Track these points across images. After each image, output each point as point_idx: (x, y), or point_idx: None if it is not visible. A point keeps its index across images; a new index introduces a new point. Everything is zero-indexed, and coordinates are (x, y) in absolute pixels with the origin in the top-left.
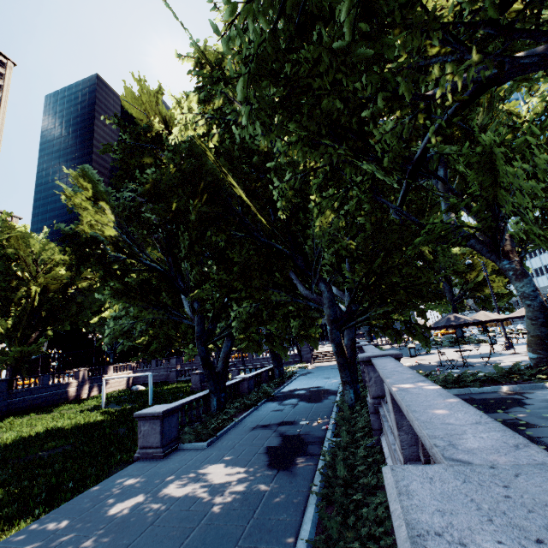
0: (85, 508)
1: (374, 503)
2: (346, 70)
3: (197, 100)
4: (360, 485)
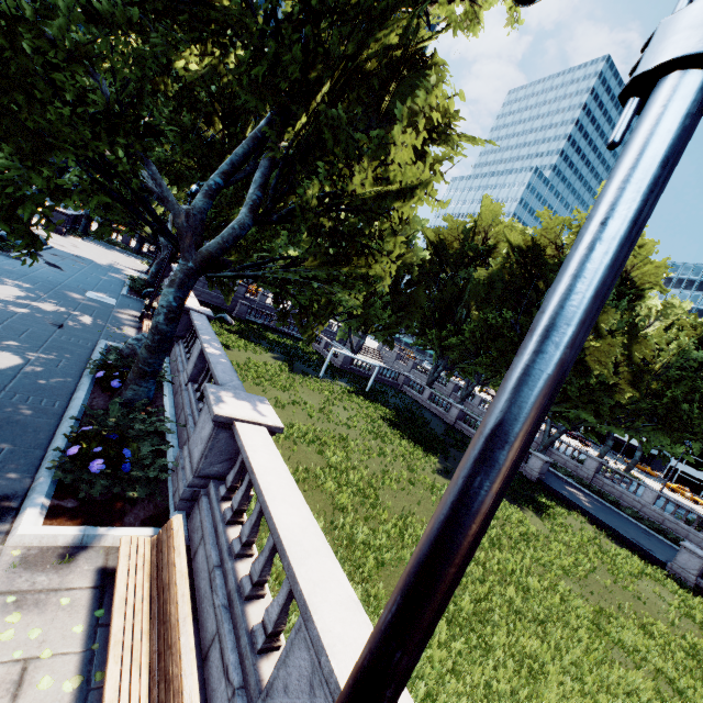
0: (582, 504)
1: (632, 509)
2: (699, 418)
3: (670, 356)
4: (619, 503)
